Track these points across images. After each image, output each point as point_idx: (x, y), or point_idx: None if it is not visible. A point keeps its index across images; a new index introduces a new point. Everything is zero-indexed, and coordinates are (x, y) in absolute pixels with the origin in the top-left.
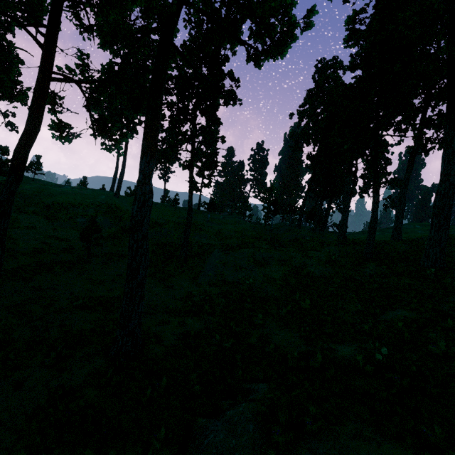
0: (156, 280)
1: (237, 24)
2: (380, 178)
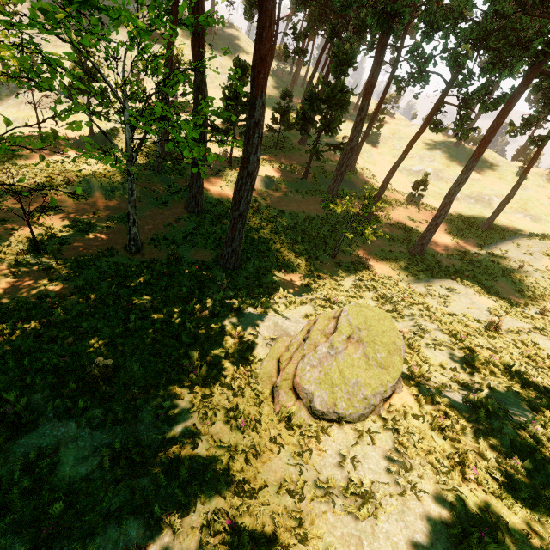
0: (449, 234)
1: None
2: None
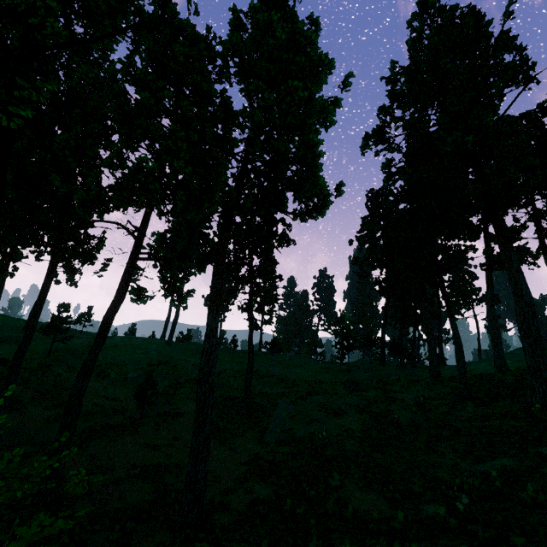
0: (216, 442)
1: (282, 196)
2: (469, 296)
